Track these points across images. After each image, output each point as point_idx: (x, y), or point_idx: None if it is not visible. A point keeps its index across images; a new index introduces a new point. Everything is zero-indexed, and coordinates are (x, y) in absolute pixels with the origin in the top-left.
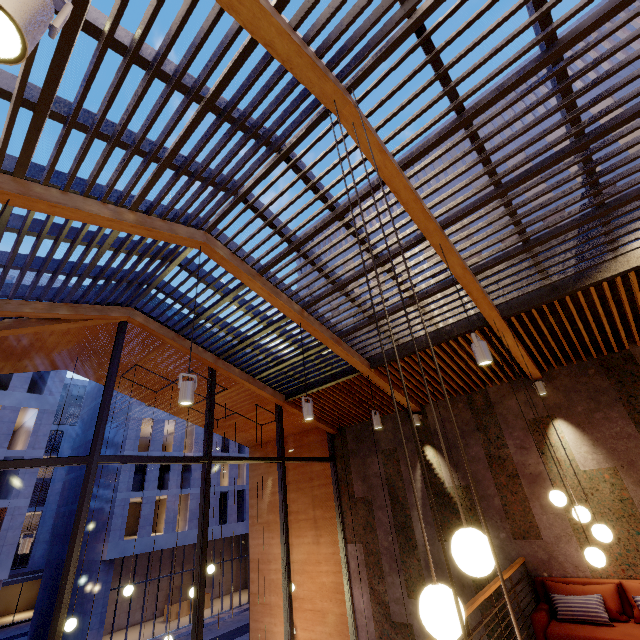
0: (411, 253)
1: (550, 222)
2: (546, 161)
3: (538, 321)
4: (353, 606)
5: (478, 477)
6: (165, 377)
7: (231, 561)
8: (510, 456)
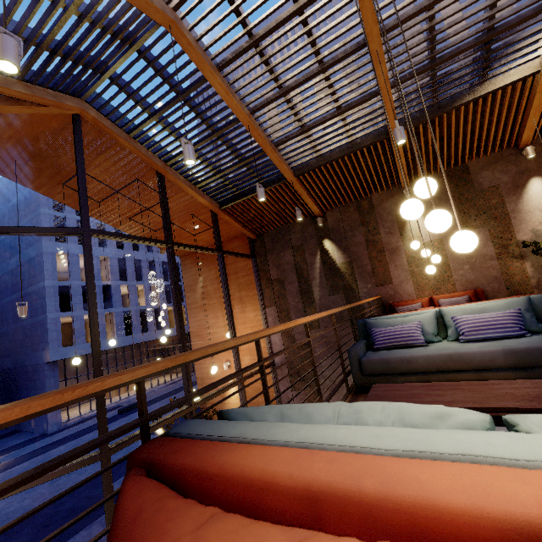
0: (350, 60)
1: (454, 41)
2: None
3: (421, 136)
4: (270, 341)
5: (358, 255)
6: (109, 186)
7: (155, 357)
8: (381, 239)
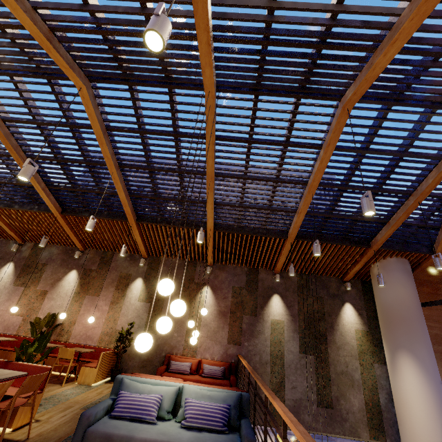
0: None
1: None
2: None
3: None
4: None
5: None
6: None
7: None
8: None
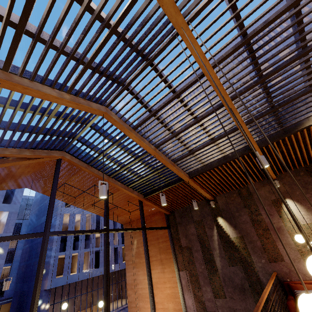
0: (214, 115)
1: (286, 95)
2: (287, 61)
3: (276, 148)
4: (185, 304)
5: (247, 231)
6: (80, 189)
7: (112, 285)
8: (263, 219)
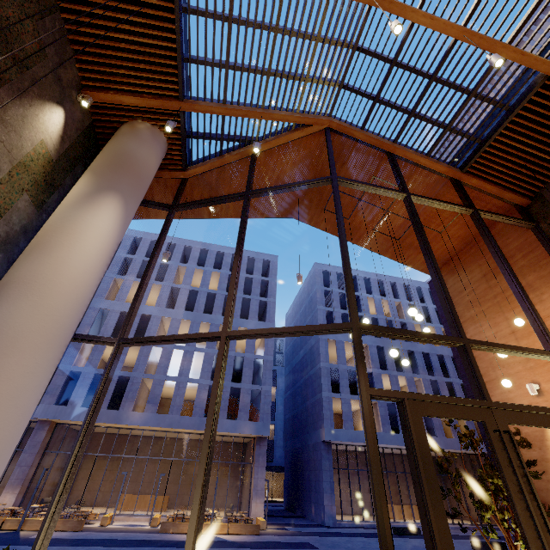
0: None
1: None
2: None
3: None
4: None
5: None
6: (353, 196)
7: None
8: None
